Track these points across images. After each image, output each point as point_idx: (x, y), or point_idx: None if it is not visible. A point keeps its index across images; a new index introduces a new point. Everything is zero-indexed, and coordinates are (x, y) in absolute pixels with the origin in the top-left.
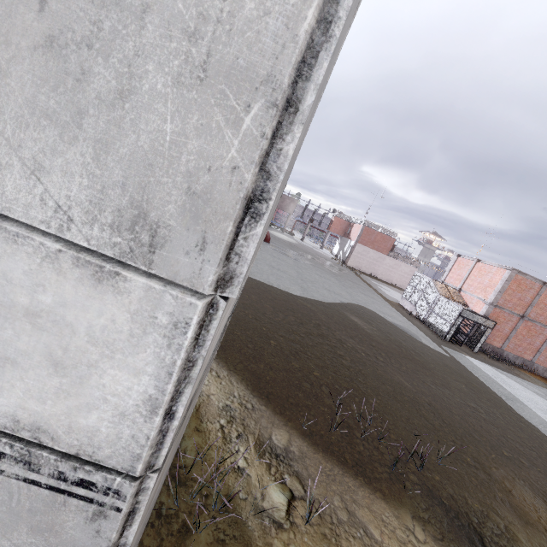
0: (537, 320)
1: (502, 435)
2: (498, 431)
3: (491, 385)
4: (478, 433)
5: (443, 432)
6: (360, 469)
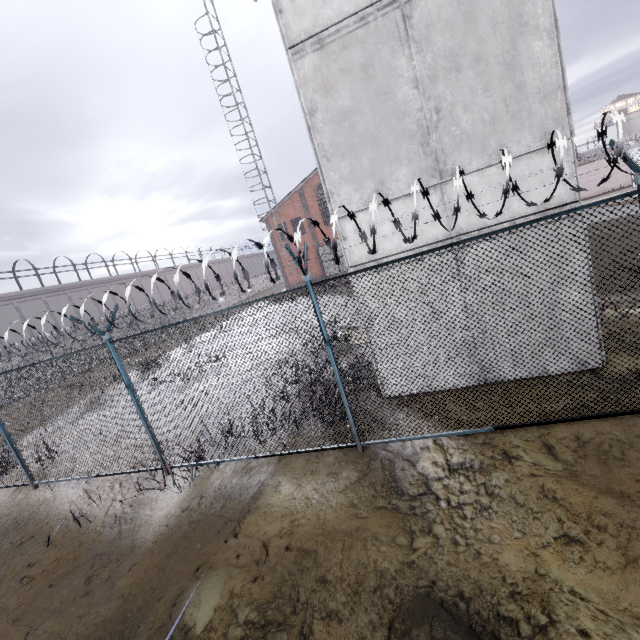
0: None
1: None
2: None
3: None
4: None
5: None
6: None
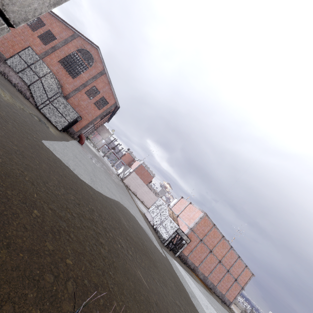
0: (206, 243)
1: None
2: None
3: (185, 283)
4: None
5: None
6: None
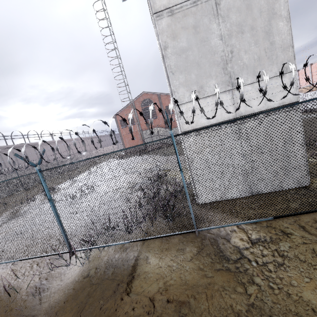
0: None
1: None
2: None
3: None
4: None
5: None
6: None
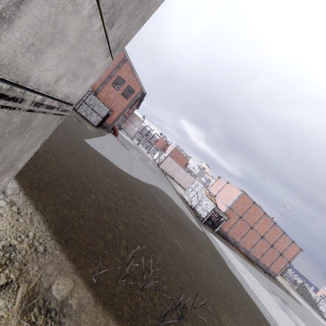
0: (246, 220)
1: (226, 288)
2: (224, 284)
3: (222, 253)
4: (214, 286)
5: (196, 285)
6: (133, 323)
